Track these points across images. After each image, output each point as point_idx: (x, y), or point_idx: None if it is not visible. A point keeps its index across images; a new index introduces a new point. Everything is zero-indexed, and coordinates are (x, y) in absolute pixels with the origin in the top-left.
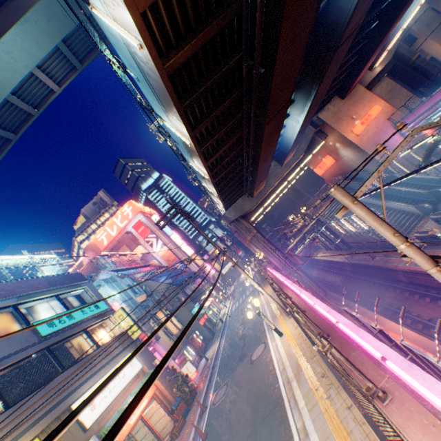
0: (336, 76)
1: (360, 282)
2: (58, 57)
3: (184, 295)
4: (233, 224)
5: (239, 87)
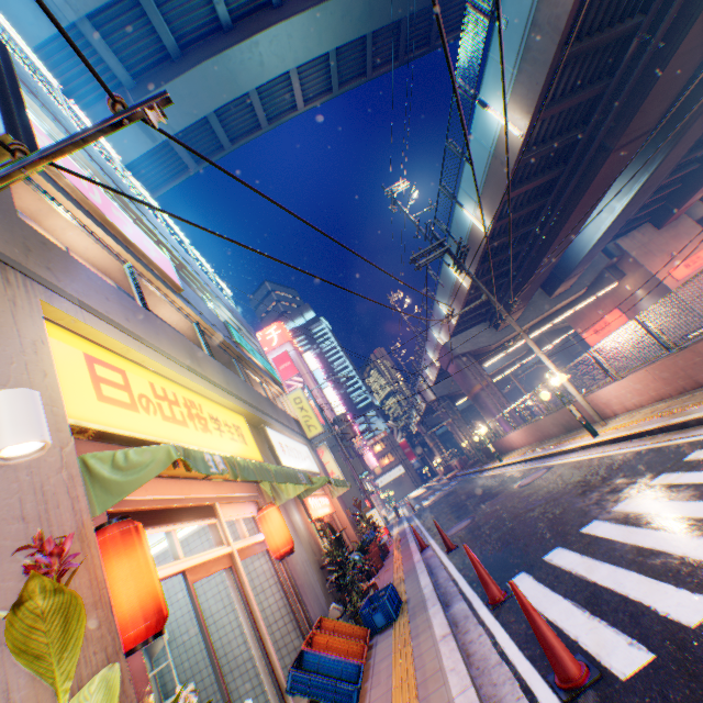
0: (663, 183)
1: None
2: (321, 71)
3: (351, 450)
4: (457, 361)
5: (603, 82)
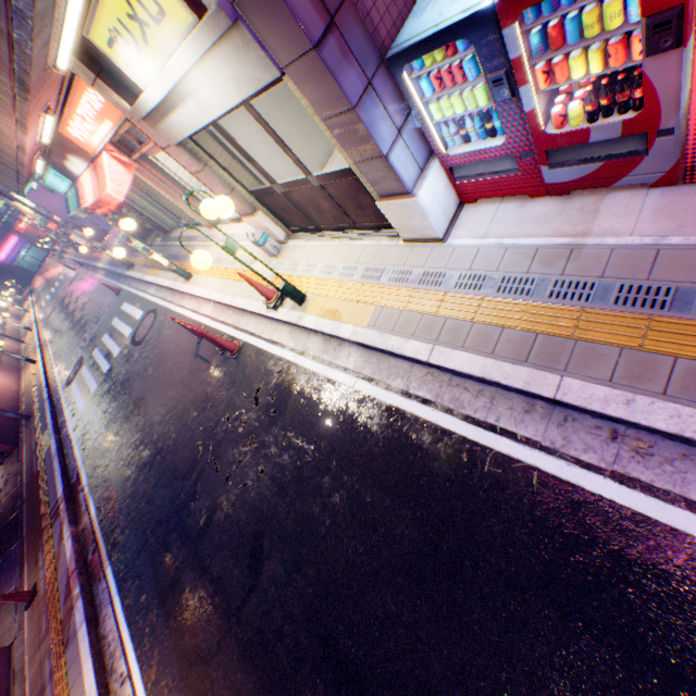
0: None
1: None
2: None
3: None
4: None
5: None
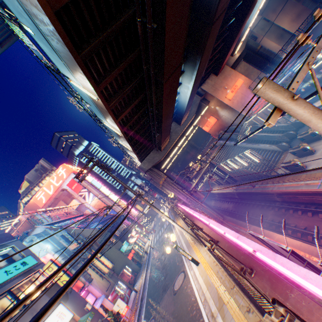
0: (211, 57)
1: (247, 205)
2: None
3: (113, 236)
4: (148, 172)
5: (137, 47)
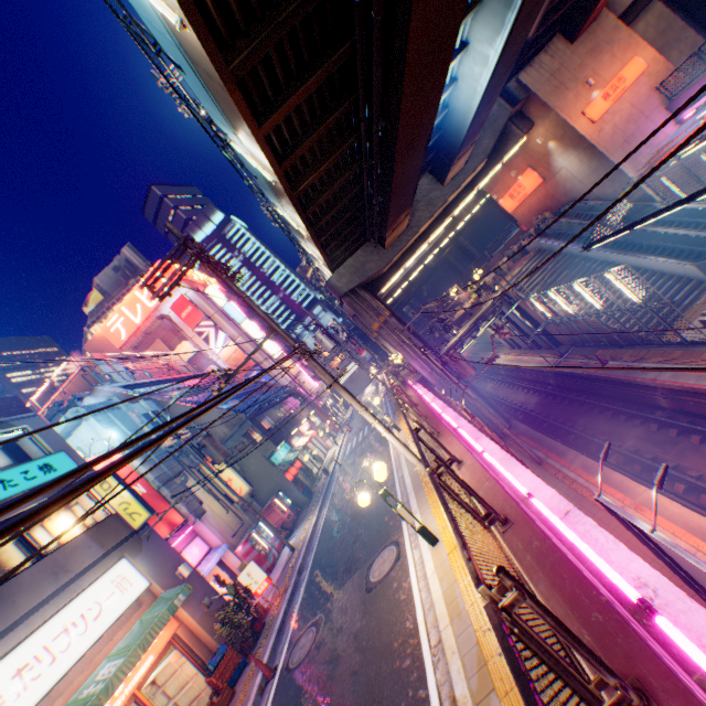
0: None
1: (575, 406)
2: None
3: (257, 430)
4: (347, 300)
5: None
